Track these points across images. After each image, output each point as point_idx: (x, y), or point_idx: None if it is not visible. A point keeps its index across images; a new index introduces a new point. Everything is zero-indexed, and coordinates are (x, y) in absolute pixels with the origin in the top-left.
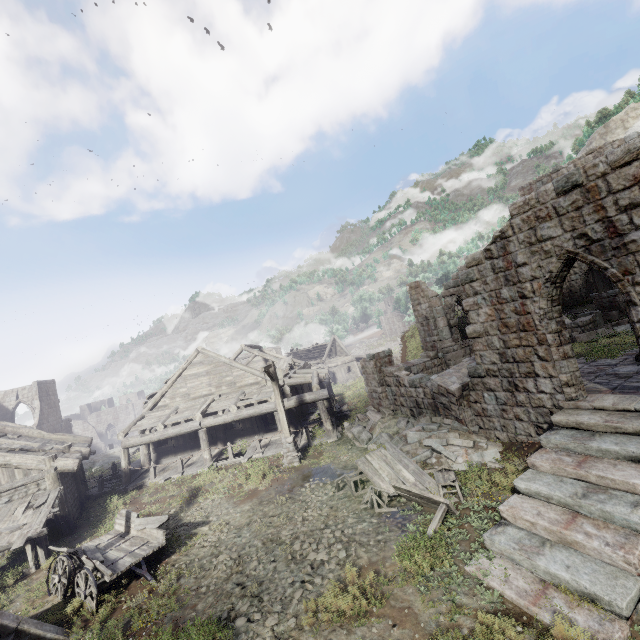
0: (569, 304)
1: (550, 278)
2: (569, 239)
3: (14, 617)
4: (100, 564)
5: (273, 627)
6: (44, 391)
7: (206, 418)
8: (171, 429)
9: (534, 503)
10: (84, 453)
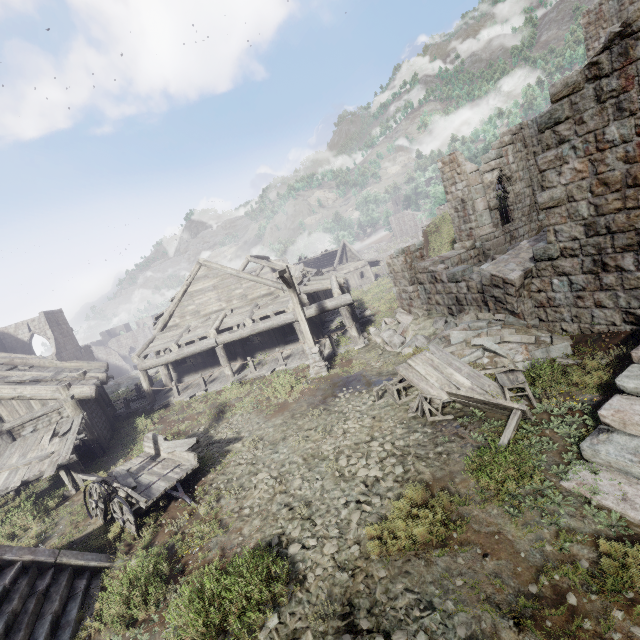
0: None
1: None
2: None
3: (50, 552)
4: (132, 492)
5: (333, 555)
6: (53, 321)
7: (221, 334)
8: (186, 348)
9: None
10: (101, 379)
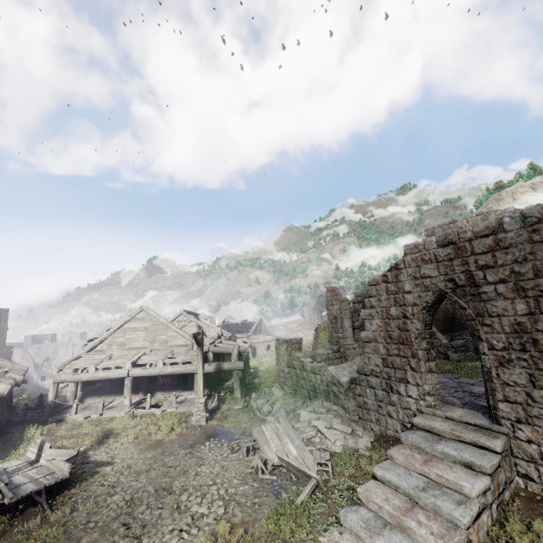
0: (451, 327)
1: (426, 307)
2: (442, 280)
3: None
4: (4, 486)
5: None
6: None
7: (134, 368)
8: (101, 372)
9: (385, 489)
10: (17, 380)
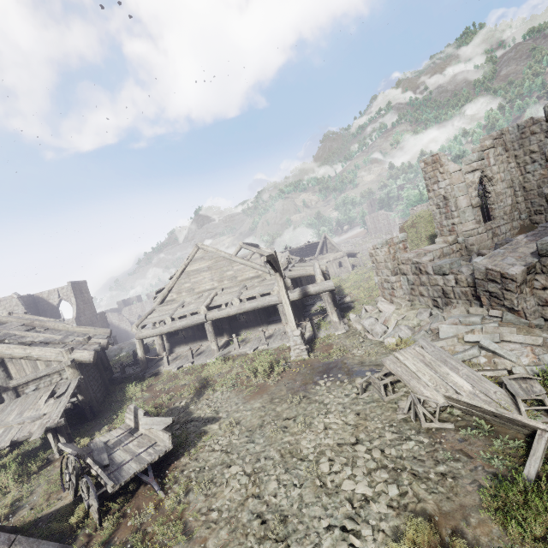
0: None
1: None
2: None
3: (5, 537)
4: (101, 473)
5: None
6: (78, 290)
7: (210, 311)
8: (178, 322)
9: None
10: (102, 344)
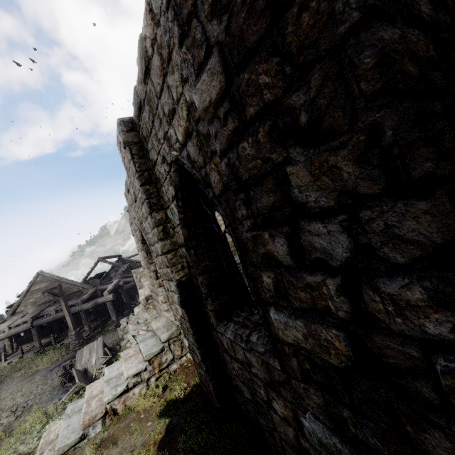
0: None
1: (142, 240)
2: (137, 220)
3: None
4: None
5: None
6: None
7: (36, 320)
8: (14, 329)
9: (101, 383)
10: None
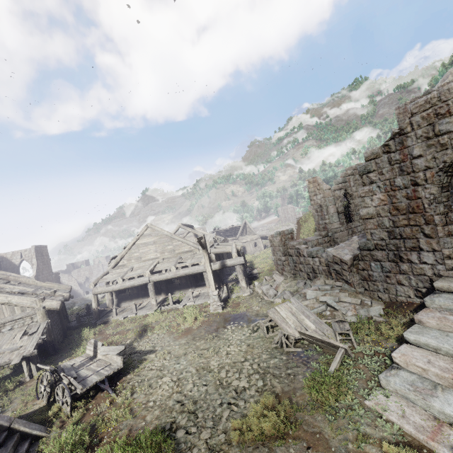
0: None
1: (443, 167)
2: None
3: (8, 418)
4: (73, 380)
5: (207, 440)
6: (39, 253)
7: (153, 275)
8: (128, 282)
9: (423, 352)
10: (65, 297)
